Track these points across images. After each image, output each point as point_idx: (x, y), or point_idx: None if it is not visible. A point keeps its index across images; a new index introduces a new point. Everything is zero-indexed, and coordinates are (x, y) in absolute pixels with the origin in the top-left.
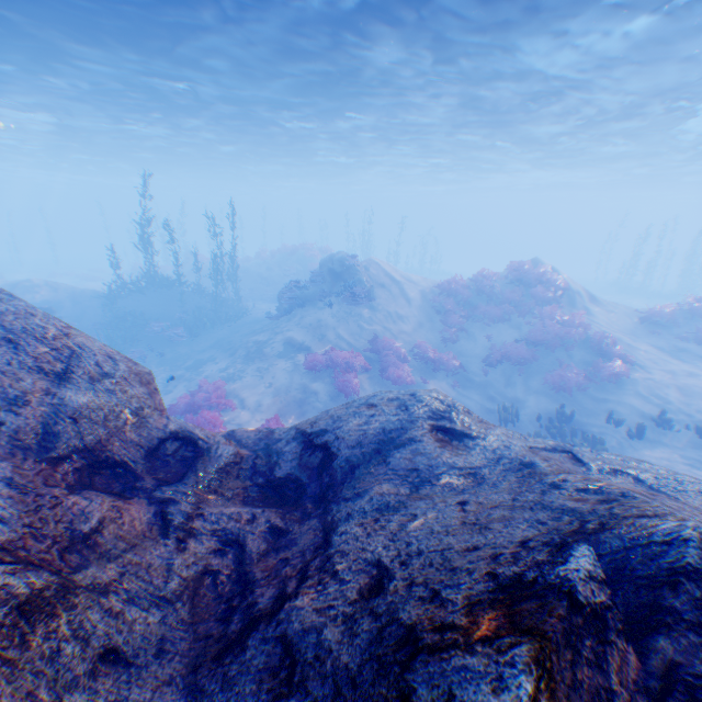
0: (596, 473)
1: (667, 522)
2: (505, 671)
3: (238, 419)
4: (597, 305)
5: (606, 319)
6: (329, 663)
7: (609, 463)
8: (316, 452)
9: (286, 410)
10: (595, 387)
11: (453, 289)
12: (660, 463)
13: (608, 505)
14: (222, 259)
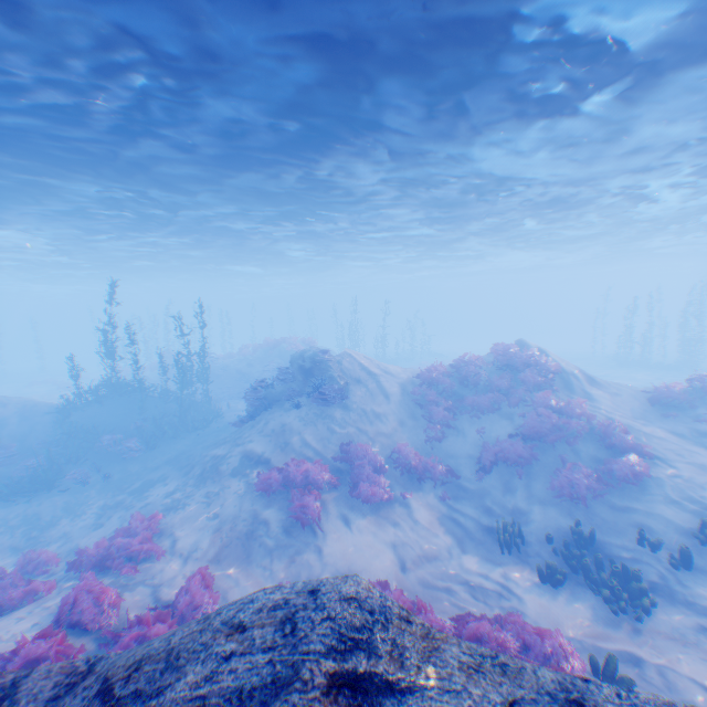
0: None
1: None
2: None
3: (158, 572)
4: (596, 386)
5: (609, 402)
6: None
7: None
8: None
9: (226, 552)
10: (614, 492)
11: (435, 377)
12: None
13: None
14: (191, 359)
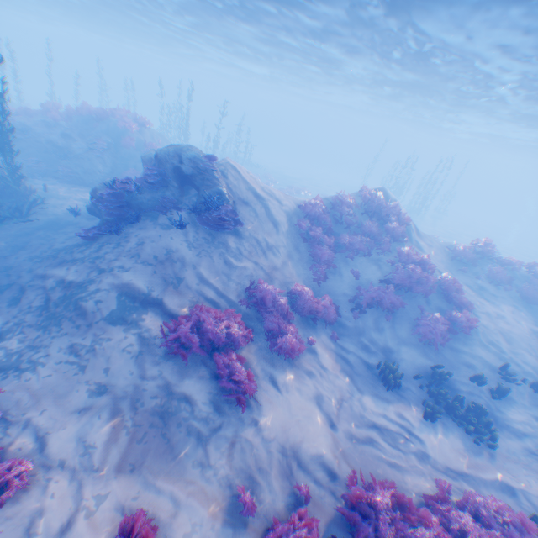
0: None
1: None
2: None
3: (41, 526)
4: (422, 239)
5: (430, 255)
6: None
7: None
8: None
9: (144, 454)
10: (451, 337)
11: (317, 212)
12: (530, 432)
13: None
14: None
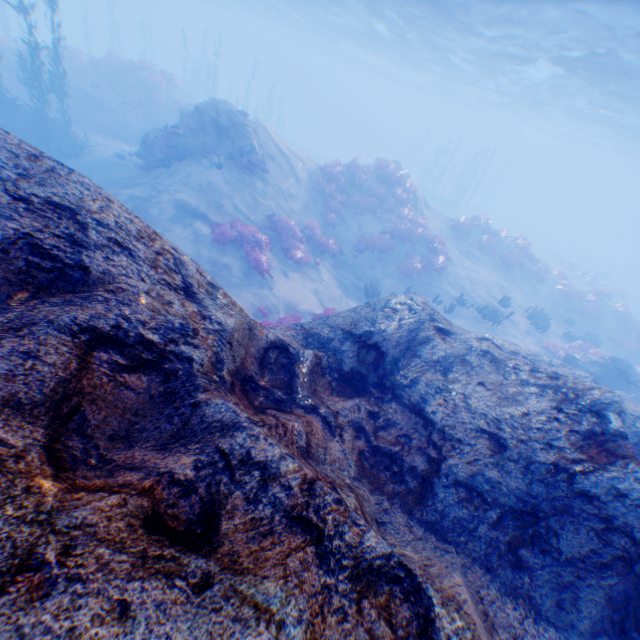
0: (508, 354)
1: (605, 392)
2: (634, 475)
3: None
4: (427, 210)
5: (432, 223)
6: (503, 488)
7: (507, 347)
8: (369, 350)
9: None
10: (427, 277)
11: (333, 174)
12: None
13: (557, 381)
14: (39, 55)
